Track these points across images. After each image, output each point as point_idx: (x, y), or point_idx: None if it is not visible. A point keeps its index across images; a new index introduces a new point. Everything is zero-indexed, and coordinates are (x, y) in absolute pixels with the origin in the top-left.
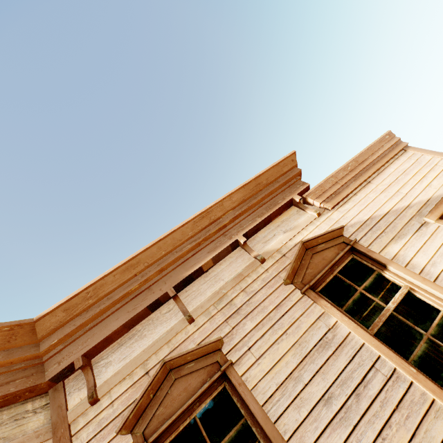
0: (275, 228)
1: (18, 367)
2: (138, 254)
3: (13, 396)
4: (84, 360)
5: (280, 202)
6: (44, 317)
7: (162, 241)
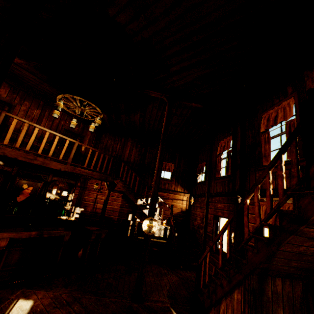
0: None
1: None
2: None
3: None
4: None
5: None
6: None
7: None
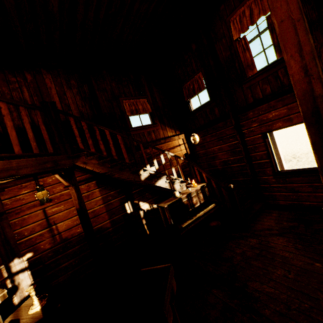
0: None
1: None
2: None
3: None
4: None
5: None
6: None
7: None
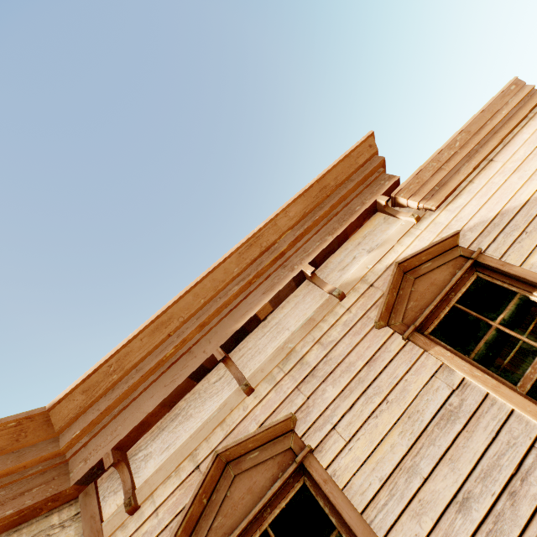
0: (354, 248)
1: (34, 471)
2: (168, 307)
3: (31, 510)
4: (116, 455)
5: (358, 209)
6: (59, 403)
7: (198, 286)
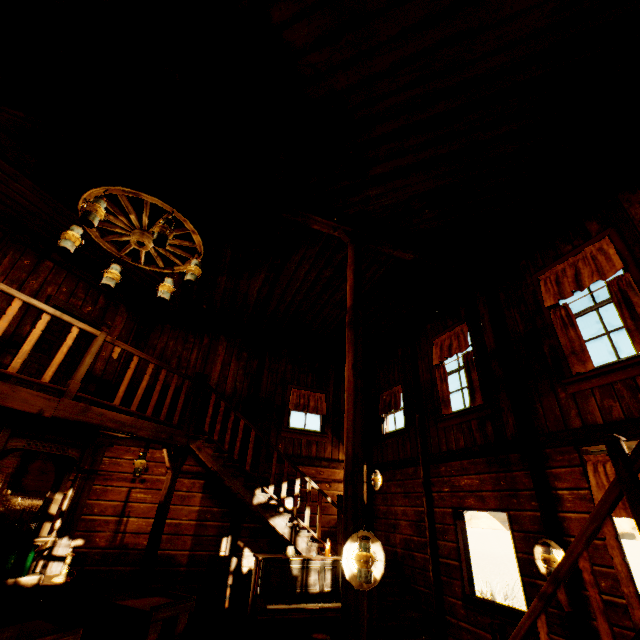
0: None
1: None
2: None
3: None
4: None
5: None
6: None
7: None
